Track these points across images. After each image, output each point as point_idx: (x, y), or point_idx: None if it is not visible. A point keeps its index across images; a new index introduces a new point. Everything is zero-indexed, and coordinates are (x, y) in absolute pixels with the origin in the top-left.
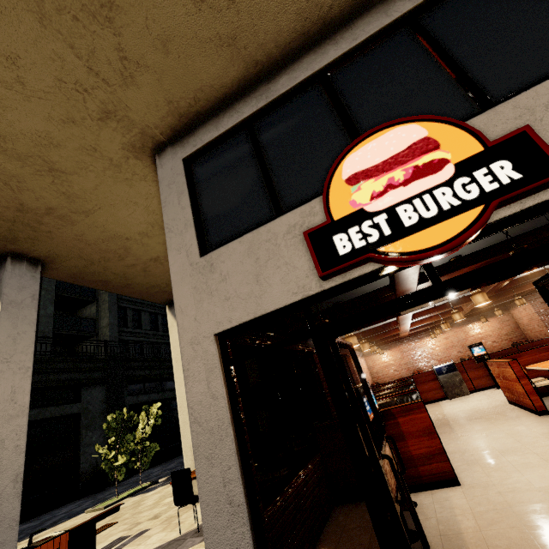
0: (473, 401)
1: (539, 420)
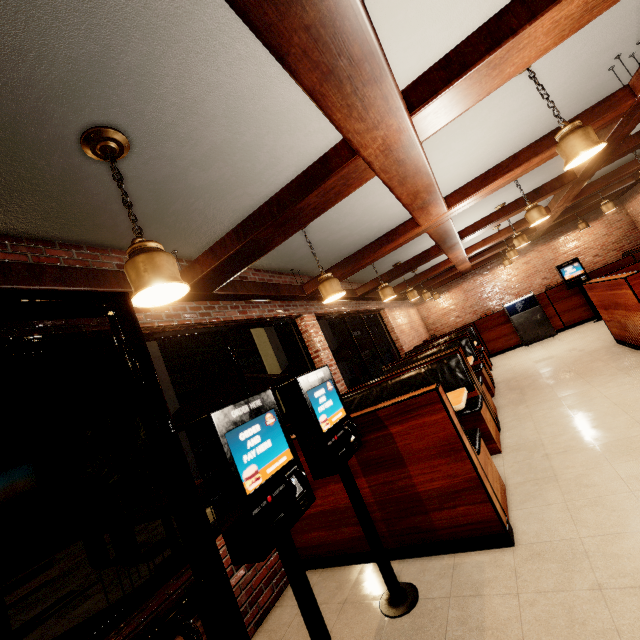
0: (559, 344)
1: None
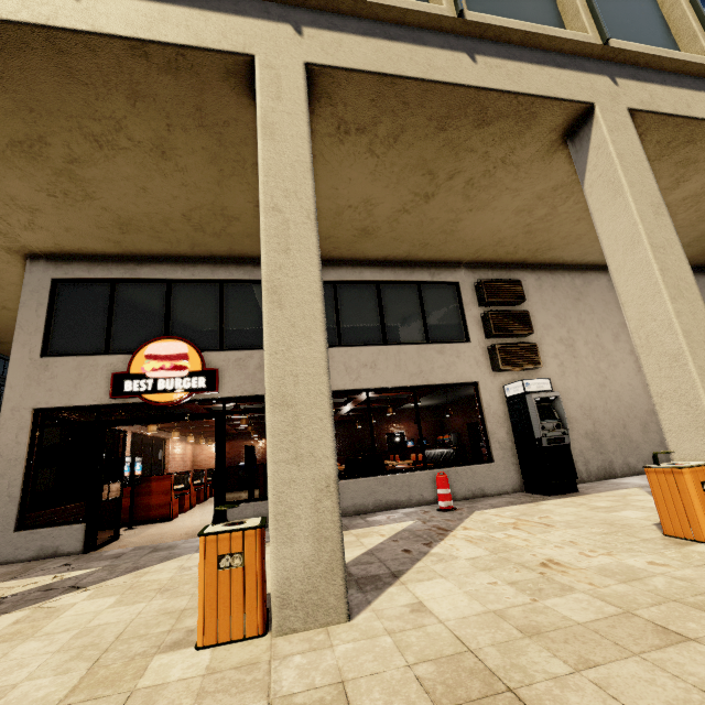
0: None
1: None
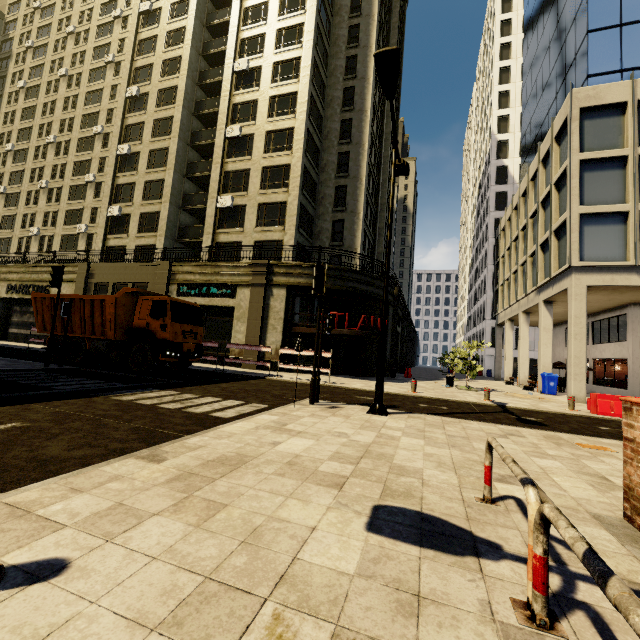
0: None
1: None
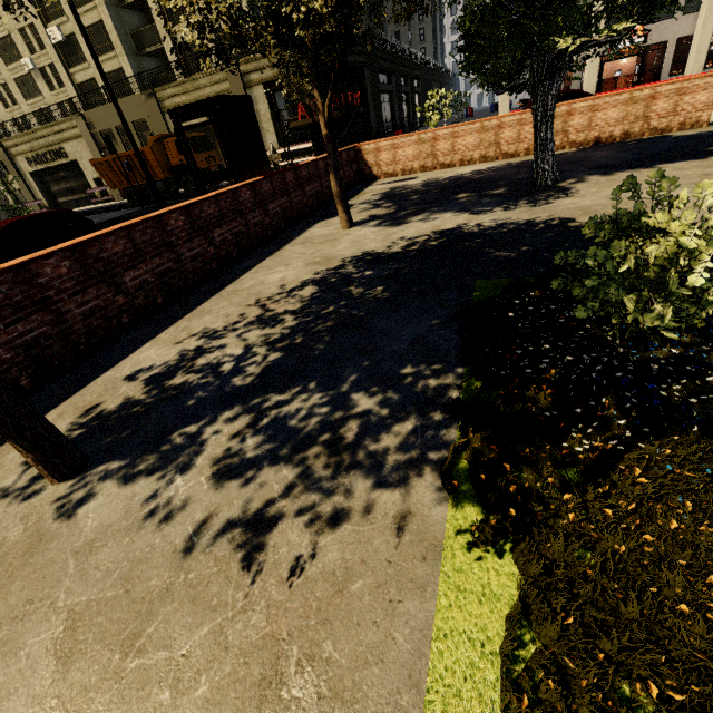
0: None
1: None
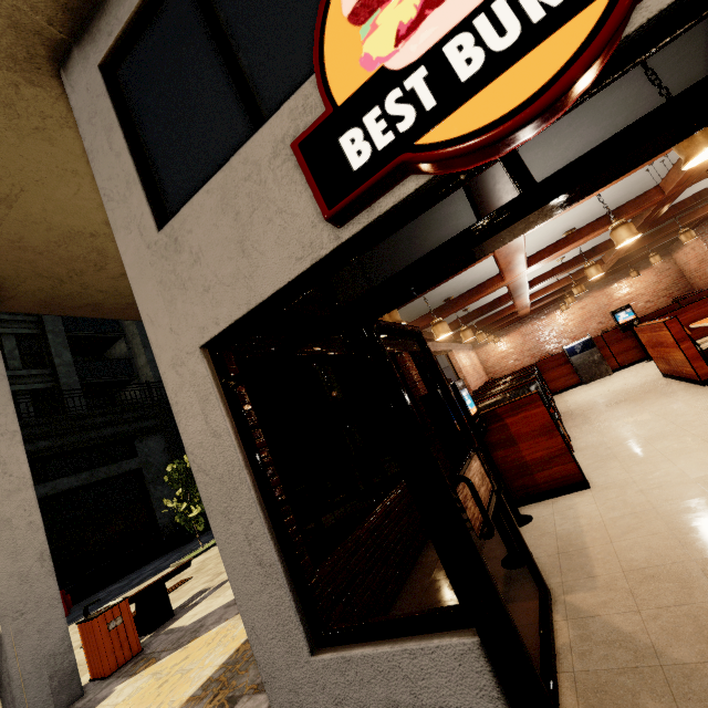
0: (615, 381)
1: (703, 392)
